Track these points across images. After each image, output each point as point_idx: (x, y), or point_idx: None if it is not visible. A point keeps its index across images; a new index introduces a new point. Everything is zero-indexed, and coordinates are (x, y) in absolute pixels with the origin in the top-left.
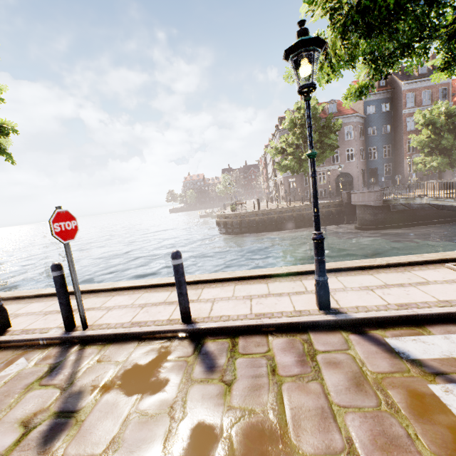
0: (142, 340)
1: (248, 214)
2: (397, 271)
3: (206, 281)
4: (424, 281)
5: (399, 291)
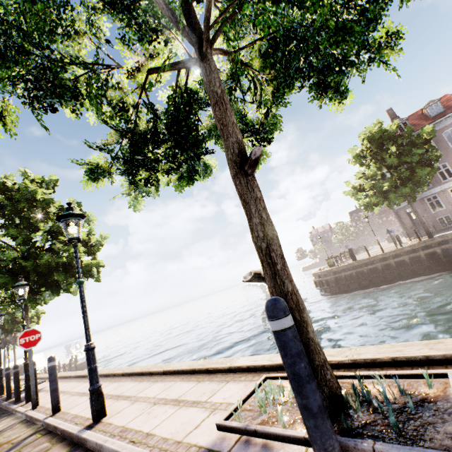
0: (33, 424)
1: (341, 268)
2: (223, 379)
3: (126, 374)
4: (203, 399)
5: (160, 411)
